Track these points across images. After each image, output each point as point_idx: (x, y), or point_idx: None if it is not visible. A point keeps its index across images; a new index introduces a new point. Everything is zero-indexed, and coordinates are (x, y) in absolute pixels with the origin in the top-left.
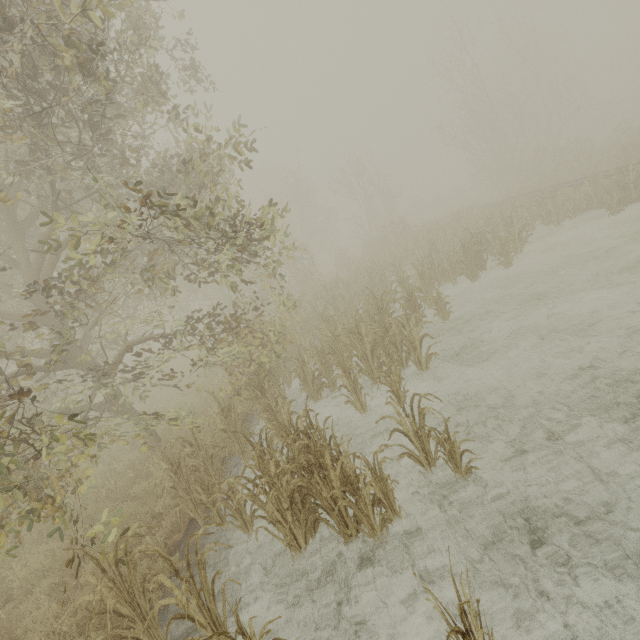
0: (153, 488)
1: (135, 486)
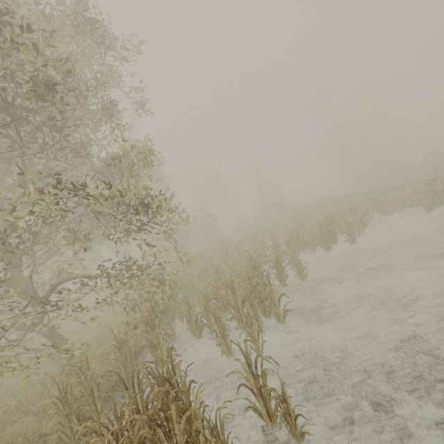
0: (51, 406)
1: (36, 403)
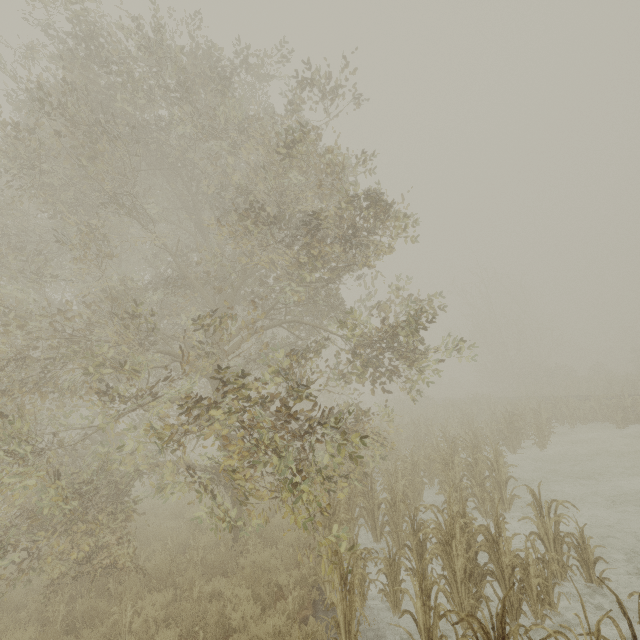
0: (258, 564)
1: (248, 555)
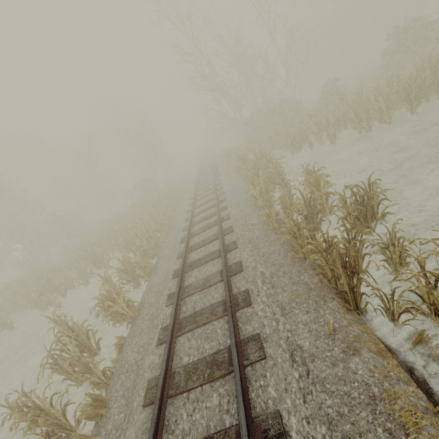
0: None
1: None
